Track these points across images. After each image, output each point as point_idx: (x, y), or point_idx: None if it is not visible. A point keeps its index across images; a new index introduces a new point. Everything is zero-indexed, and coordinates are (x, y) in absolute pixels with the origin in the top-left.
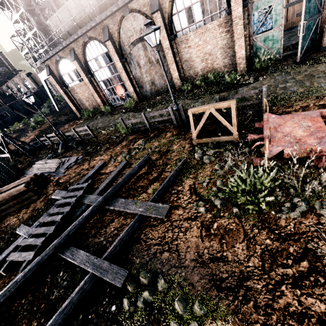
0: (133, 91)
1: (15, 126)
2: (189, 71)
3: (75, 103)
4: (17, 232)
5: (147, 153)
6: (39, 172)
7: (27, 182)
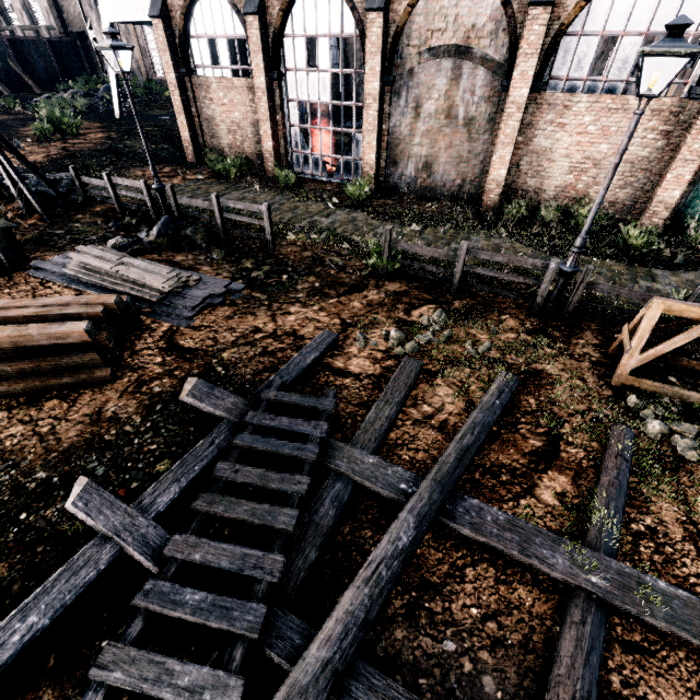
0: (372, 164)
1: None
2: (528, 178)
3: (194, 123)
4: (71, 510)
5: (469, 356)
6: (93, 282)
7: (88, 316)
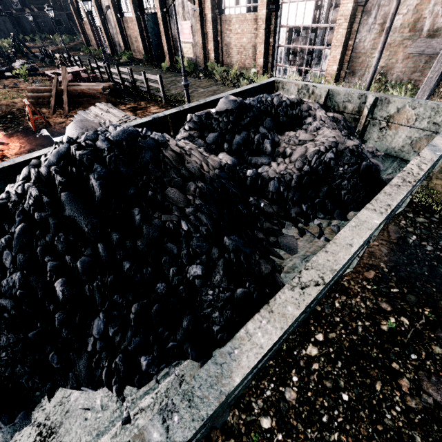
0: (108, 45)
1: (58, 37)
2: (132, 46)
3: (87, 37)
4: None
5: None
6: (16, 65)
7: None
